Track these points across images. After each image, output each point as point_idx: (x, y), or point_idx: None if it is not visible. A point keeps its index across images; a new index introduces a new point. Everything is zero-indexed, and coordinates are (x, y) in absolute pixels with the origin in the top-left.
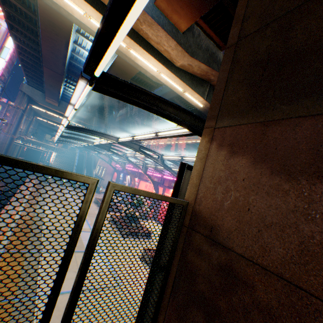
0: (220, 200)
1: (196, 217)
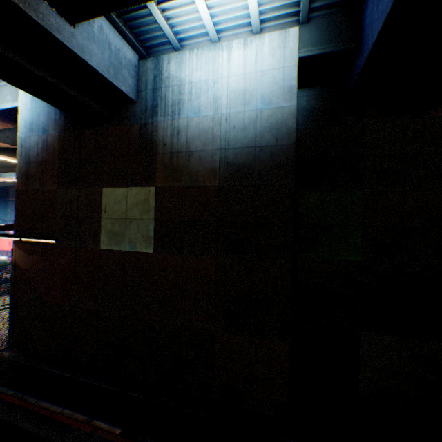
0: (21, 260)
1: (17, 265)
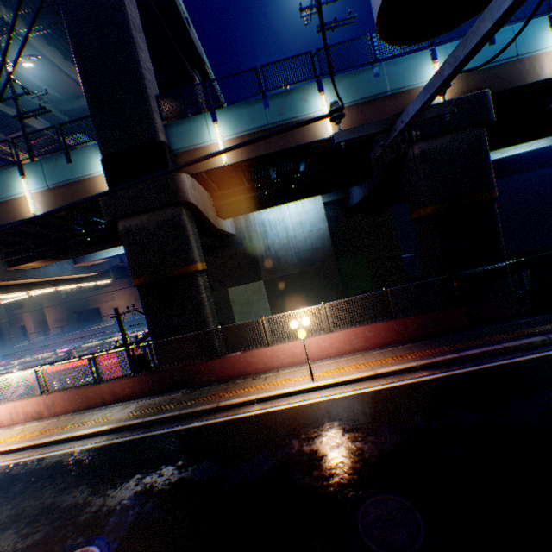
0: None
1: None
